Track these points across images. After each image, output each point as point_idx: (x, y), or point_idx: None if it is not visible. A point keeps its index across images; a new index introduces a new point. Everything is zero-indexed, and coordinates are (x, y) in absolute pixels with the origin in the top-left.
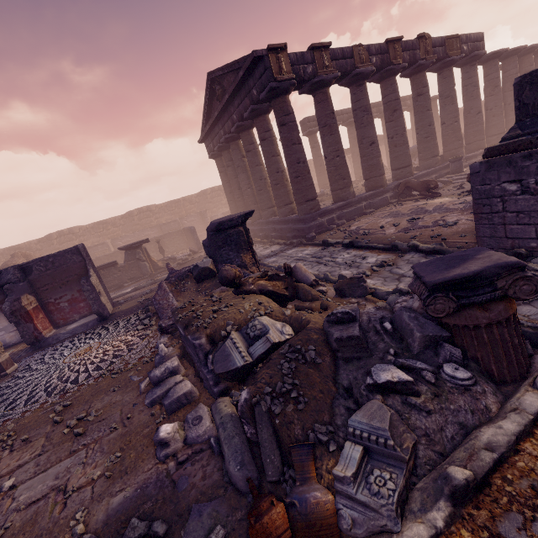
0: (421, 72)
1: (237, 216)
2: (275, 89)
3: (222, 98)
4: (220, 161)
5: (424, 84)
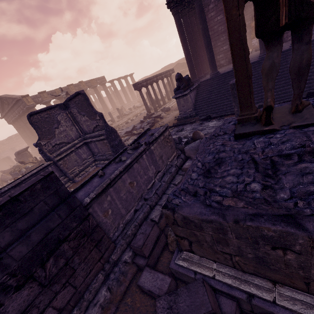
0: (85, 91)
1: (23, 149)
2: (28, 107)
3: (8, 105)
4: (15, 125)
5: (87, 94)
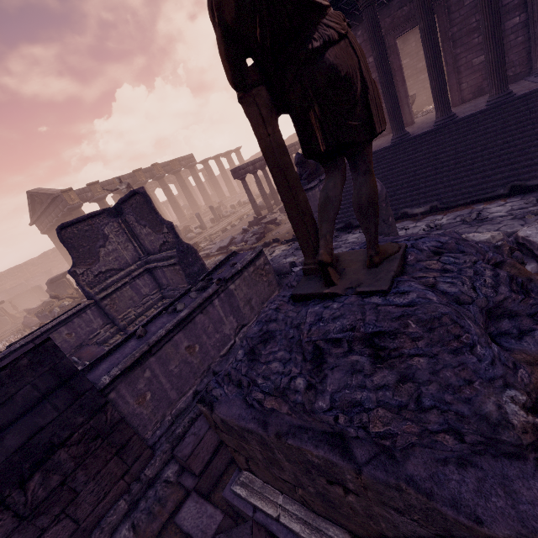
0: (161, 179)
1: (60, 275)
2: (71, 208)
3: (41, 205)
4: (52, 235)
5: (164, 184)
